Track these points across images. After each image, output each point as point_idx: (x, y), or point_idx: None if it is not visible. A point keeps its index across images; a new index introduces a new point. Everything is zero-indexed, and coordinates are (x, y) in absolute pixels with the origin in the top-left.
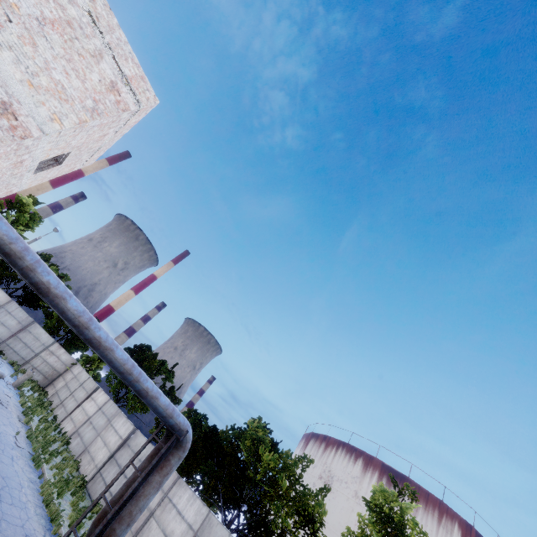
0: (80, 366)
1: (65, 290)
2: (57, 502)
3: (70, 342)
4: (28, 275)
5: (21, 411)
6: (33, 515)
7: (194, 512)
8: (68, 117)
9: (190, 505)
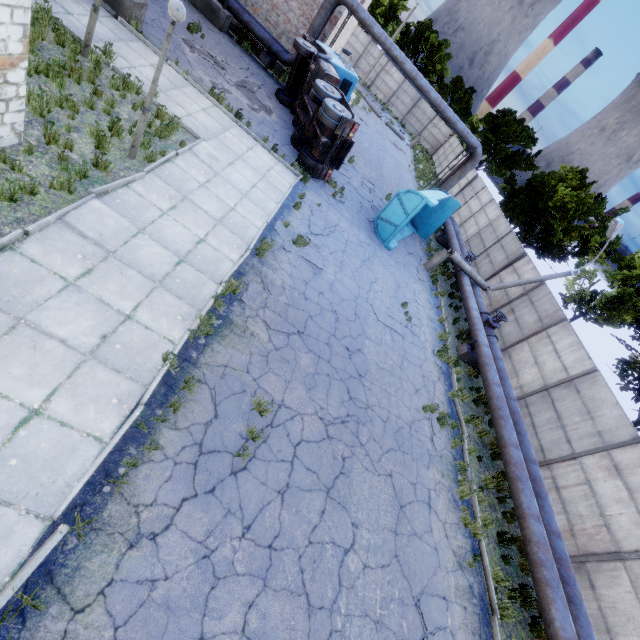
0: (455, 137)
1: (404, 58)
2: None
3: None
4: (389, 53)
5: (413, 160)
6: None
7: (493, 214)
8: None
9: (493, 212)
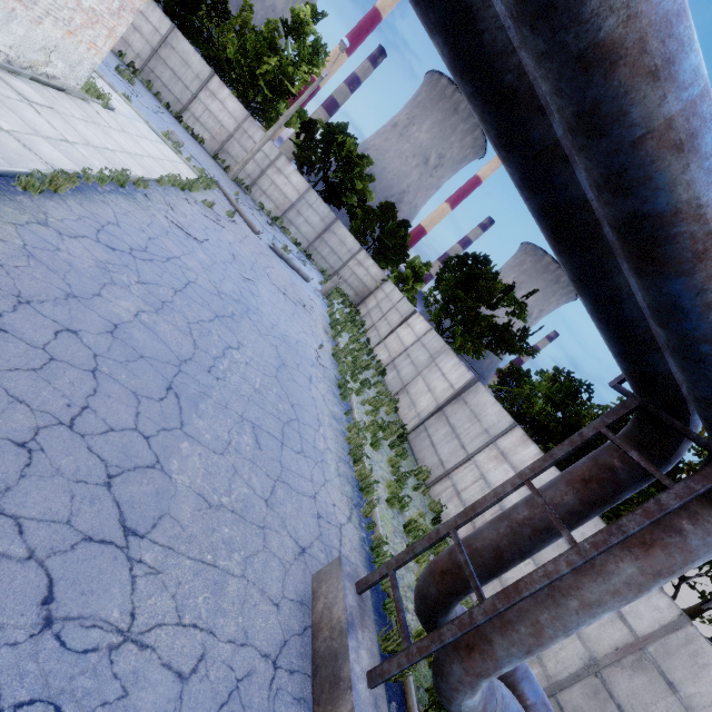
0: (392, 283)
1: None
2: (370, 455)
3: (379, 253)
4: None
5: (328, 323)
6: (332, 476)
7: None
8: None
9: None
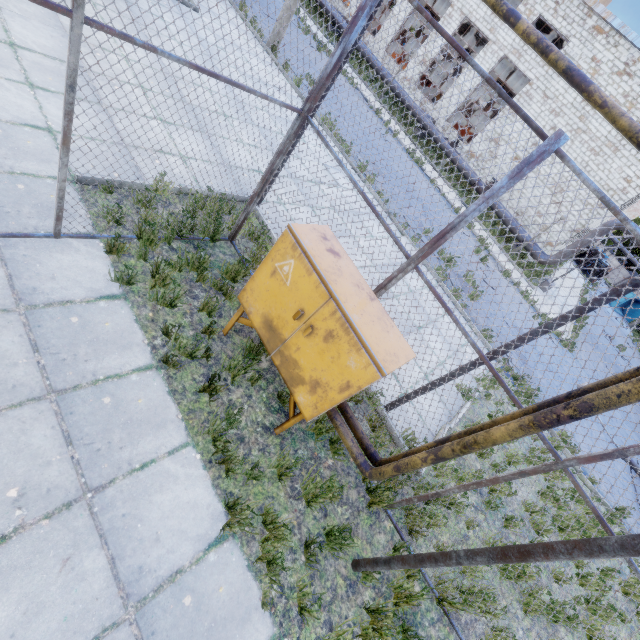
0: None
1: (630, 255)
2: None
3: None
4: (623, 252)
5: None
6: None
7: None
8: (636, 215)
9: None
